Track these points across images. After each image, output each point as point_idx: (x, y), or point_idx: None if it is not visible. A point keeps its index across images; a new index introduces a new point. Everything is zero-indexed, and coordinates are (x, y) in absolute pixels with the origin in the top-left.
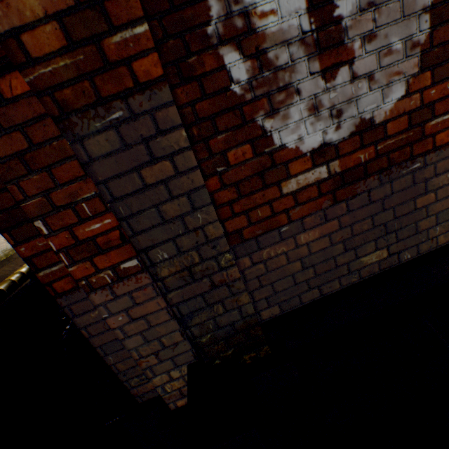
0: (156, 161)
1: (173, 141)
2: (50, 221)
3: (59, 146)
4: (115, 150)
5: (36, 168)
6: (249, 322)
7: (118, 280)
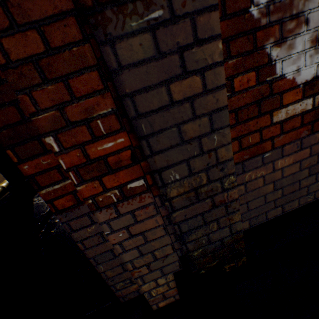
0: (187, 75)
1: (208, 53)
2: (61, 137)
3: (78, 53)
4: (147, 58)
5: (52, 76)
6: (235, 237)
7: (123, 200)
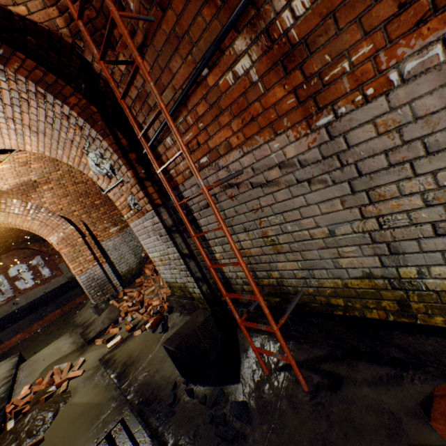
0: None
1: None
2: None
3: None
4: None
5: None
6: None
7: None
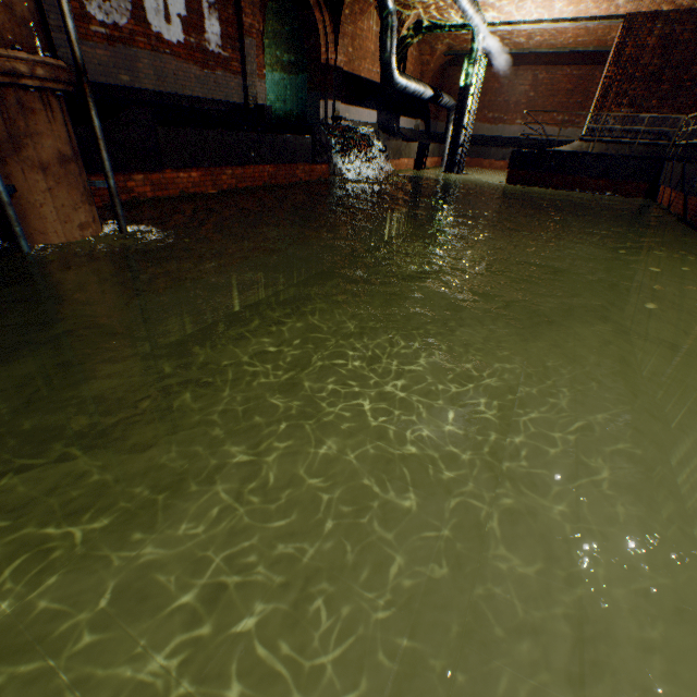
0: None
1: None
2: None
3: None
4: None
5: None
6: None
7: None
